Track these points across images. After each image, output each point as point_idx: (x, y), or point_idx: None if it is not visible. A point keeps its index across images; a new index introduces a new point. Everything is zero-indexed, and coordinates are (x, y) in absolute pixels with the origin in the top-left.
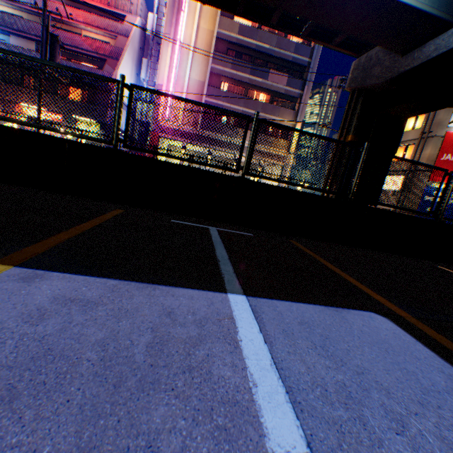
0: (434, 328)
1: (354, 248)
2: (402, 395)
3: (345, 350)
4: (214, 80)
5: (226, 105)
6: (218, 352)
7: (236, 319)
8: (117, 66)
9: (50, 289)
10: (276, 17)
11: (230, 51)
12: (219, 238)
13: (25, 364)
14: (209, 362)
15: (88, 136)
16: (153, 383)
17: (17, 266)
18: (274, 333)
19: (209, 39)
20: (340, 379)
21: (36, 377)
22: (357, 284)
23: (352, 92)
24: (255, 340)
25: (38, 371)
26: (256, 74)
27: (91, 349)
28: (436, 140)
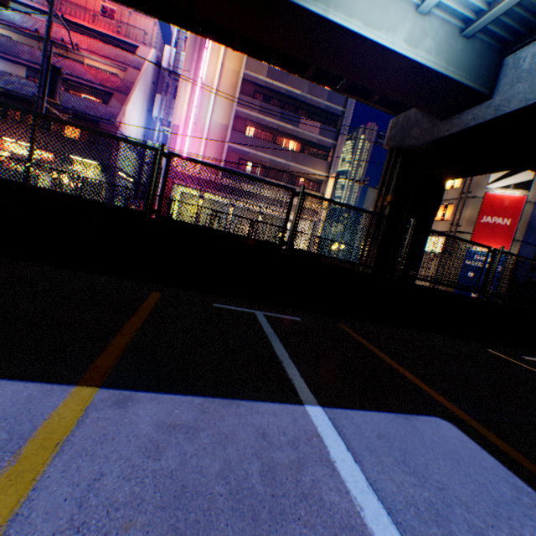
0: (494, 432)
1: (403, 329)
2: (478, 508)
3: (424, 464)
4: (239, 124)
5: (252, 152)
6: (320, 476)
7: (322, 437)
8: (126, 101)
9: (148, 415)
10: (312, 70)
11: (257, 94)
12: (271, 328)
13: (172, 503)
14: (317, 487)
15: (117, 206)
16: (281, 514)
17: (102, 387)
18: (360, 450)
19: (234, 80)
20: (426, 496)
21: (188, 516)
22: (416, 382)
23: (391, 150)
24: (347, 460)
25: (186, 509)
26: (286, 121)
27: (217, 482)
28: (475, 201)
